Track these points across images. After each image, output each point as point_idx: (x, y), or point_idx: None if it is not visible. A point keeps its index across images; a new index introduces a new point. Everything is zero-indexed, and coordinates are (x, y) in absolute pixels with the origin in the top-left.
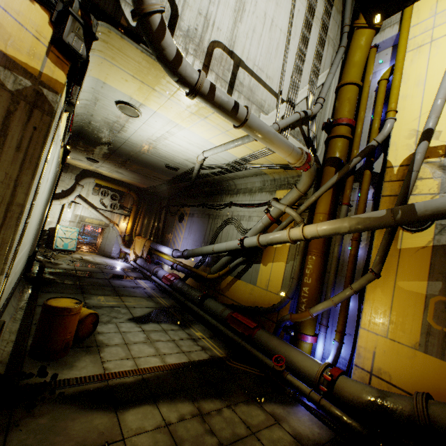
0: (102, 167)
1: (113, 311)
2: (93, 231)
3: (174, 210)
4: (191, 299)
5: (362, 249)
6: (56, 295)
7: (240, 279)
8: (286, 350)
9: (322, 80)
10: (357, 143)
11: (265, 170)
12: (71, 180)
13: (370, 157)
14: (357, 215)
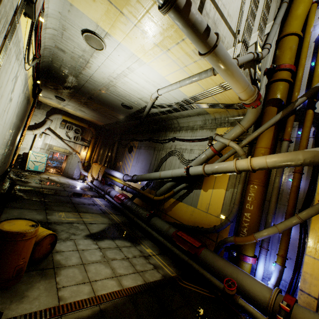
0: (68, 105)
1: (72, 227)
2: (60, 158)
3: (125, 143)
4: (139, 216)
5: (302, 181)
6: (20, 211)
7: (181, 201)
8: (233, 271)
9: (267, 30)
10: (298, 86)
11: (208, 110)
12: (42, 115)
13: (313, 98)
14: (312, 149)
